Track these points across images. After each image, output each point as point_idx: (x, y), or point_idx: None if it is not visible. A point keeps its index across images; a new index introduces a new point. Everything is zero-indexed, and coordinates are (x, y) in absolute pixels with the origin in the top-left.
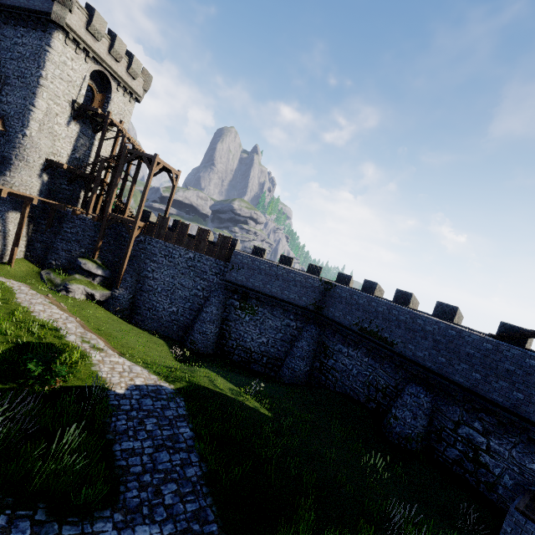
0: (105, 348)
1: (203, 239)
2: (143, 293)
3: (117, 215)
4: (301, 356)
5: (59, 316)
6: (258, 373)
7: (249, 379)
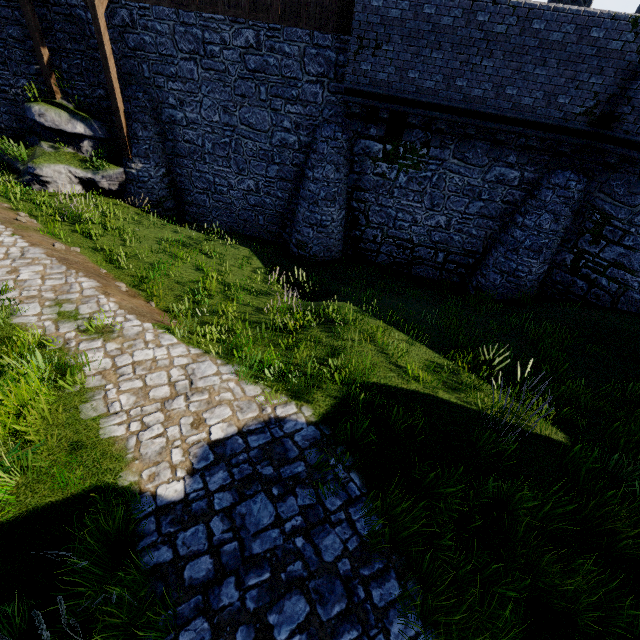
0: (120, 320)
1: None
2: (182, 161)
3: None
4: (534, 246)
5: (3, 251)
6: (430, 282)
7: (427, 304)
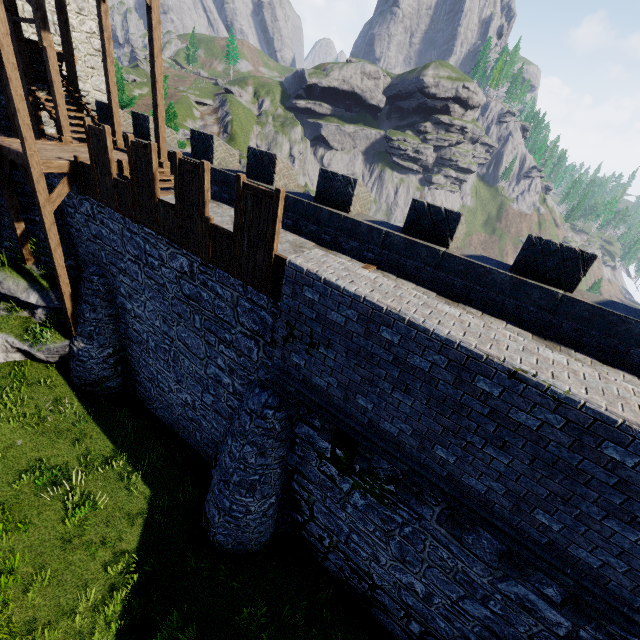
0: None
1: (196, 205)
2: (132, 345)
3: (1, 144)
4: None
5: None
6: None
7: None
